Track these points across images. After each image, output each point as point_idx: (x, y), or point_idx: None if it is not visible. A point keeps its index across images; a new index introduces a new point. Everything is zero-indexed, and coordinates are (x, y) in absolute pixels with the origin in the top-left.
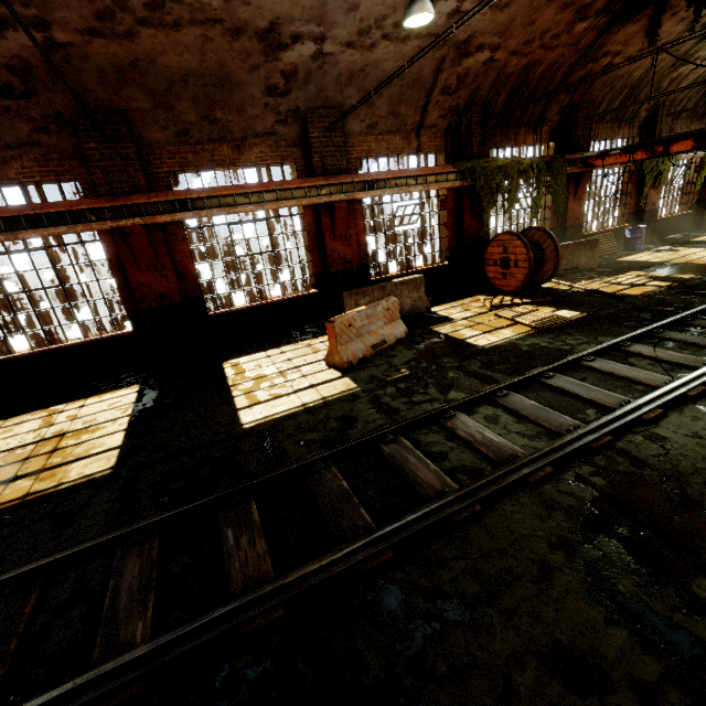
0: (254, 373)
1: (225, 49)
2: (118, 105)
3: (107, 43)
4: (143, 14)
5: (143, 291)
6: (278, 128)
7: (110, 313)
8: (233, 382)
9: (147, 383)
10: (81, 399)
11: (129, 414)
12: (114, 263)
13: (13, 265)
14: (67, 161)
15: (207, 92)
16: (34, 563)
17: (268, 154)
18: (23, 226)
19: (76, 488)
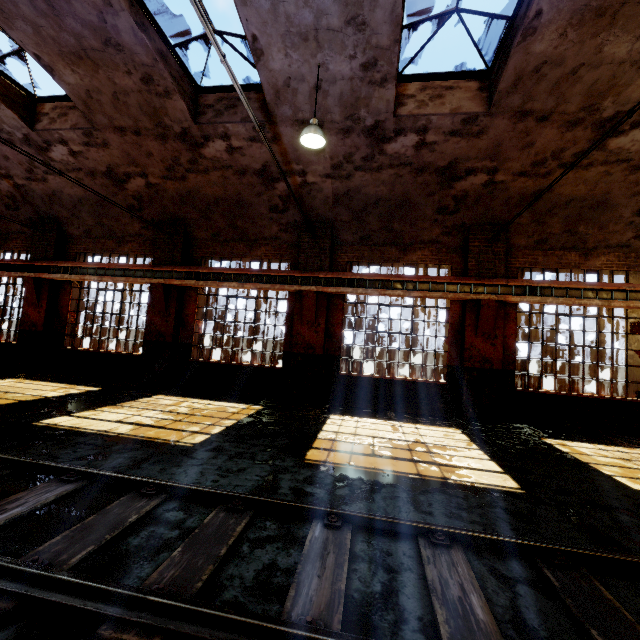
0: (605, 459)
1: (618, 180)
2: (505, 220)
3: (526, 180)
4: (567, 160)
5: (472, 352)
6: (633, 242)
7: (434, 364)
8: (583, 459)
9: (465, 429)
10: (409, 423)
11: (478, 448)
12: (452, 326)
13: (389, 313)
14: (450, 254)
15: (581, 212)
16: (565, 544)
17: (614, 263)
18: (415, 288)
19: (498, 492)
